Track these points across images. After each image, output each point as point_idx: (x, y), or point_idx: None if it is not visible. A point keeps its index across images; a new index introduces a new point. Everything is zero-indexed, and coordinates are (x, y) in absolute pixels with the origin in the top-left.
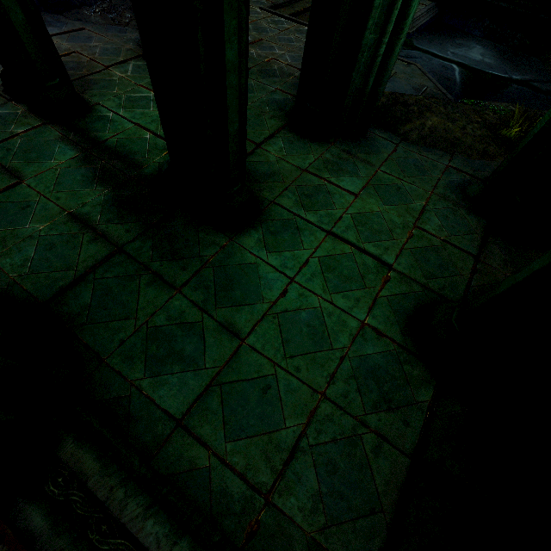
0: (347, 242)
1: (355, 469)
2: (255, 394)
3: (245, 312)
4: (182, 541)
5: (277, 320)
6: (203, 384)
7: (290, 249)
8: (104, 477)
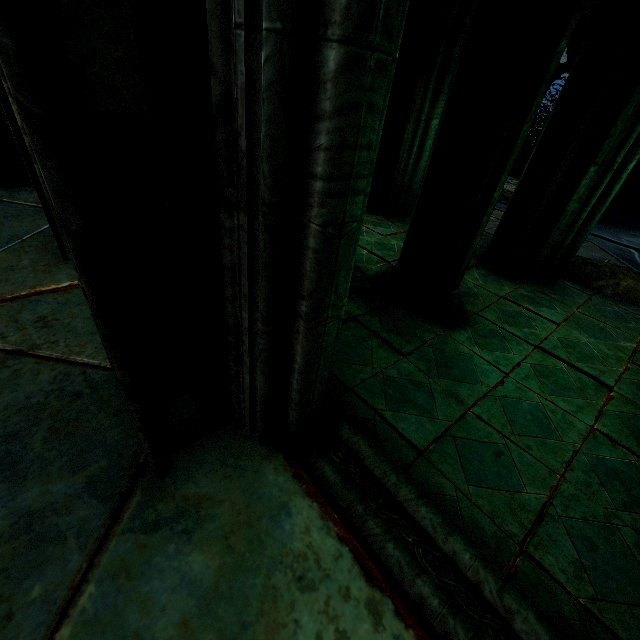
0: (557, 358)
1: (617, 555)
2: (488, 455)
3: (466, 388)
4: (455, 534)
5: (499, 402)
6: (439, 430)
7: (500, 351)
8: (378, 461)
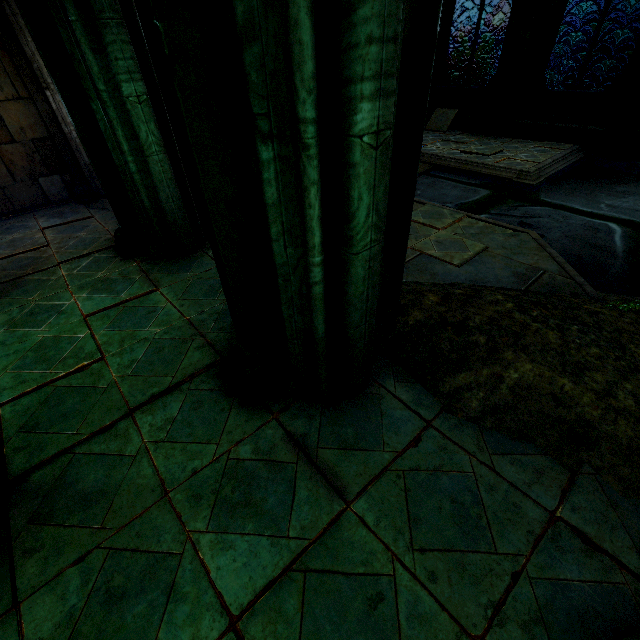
0: None
1: None
2: None
3: None
4: None
5: None
6: None
7: None
8: None
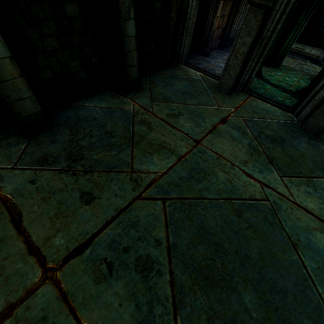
0: None
1: None
2: None
3: None
4: None
5: None
6: None
7: None
8: None
